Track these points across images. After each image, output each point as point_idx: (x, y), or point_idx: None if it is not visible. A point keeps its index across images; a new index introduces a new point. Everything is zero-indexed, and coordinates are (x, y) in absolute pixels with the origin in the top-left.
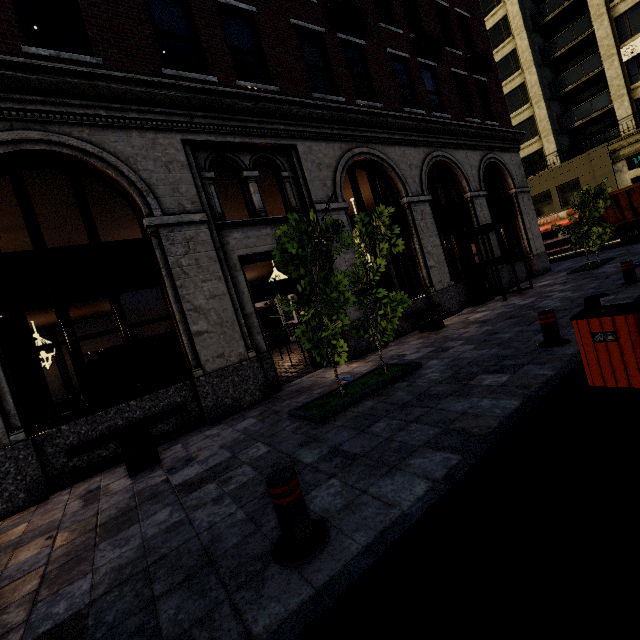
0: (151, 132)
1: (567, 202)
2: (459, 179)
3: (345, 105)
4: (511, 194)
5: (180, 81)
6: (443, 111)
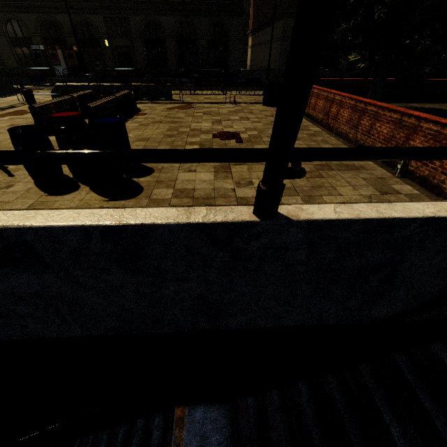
0: None
1: None
2: None
3: None
4: None
5: None
6: None
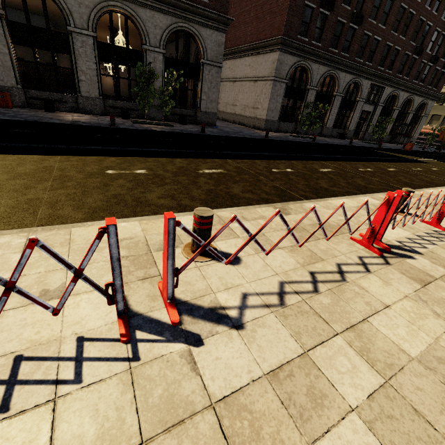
0: (368, 80)
1: (443, 124)
2: (411, 105)
3: (401, 80)
4: (421, 115)
5: (380, 72)
6: (423, 82)
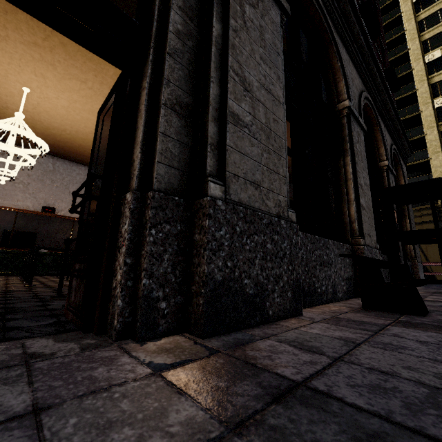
0: None
1: None
2: (377, 144)
3: None
4: None
5: None
6: None
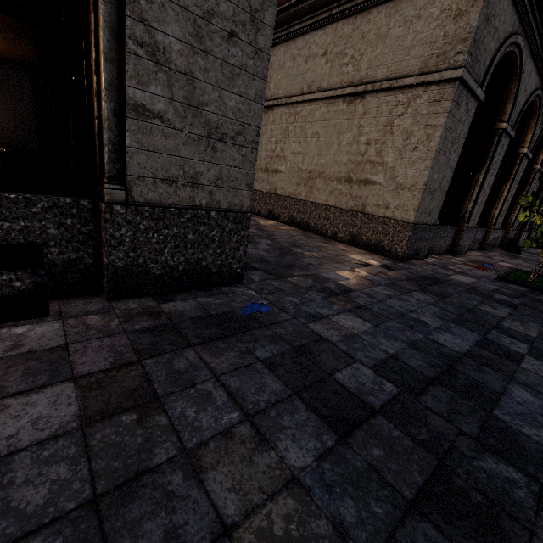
0: None
1: None
2: None
3: None
4: None
5: None
6: None
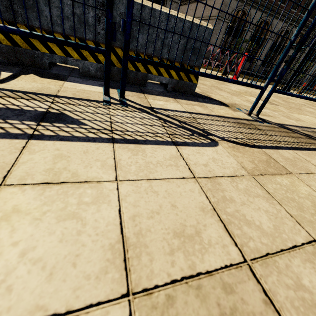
0: None
1: None
2: None
3: None
4: None
5: (310, 23)
6: None
